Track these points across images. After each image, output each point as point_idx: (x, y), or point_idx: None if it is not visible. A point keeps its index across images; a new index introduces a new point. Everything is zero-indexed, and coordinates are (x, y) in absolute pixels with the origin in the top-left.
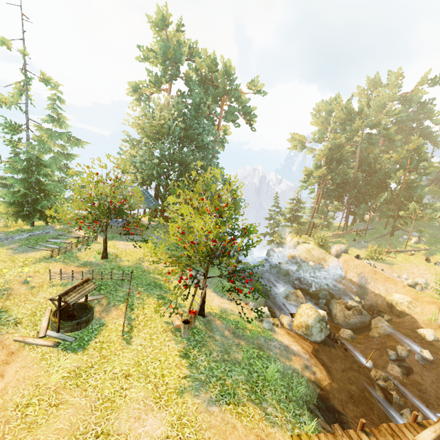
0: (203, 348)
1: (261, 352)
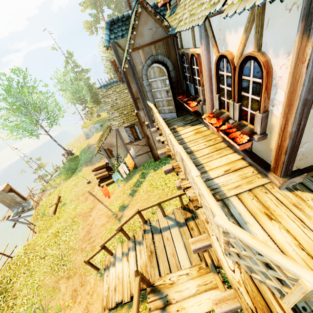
0: None
1: None
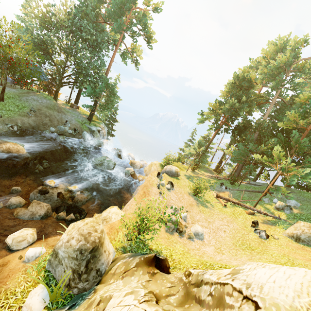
0: None
1: None
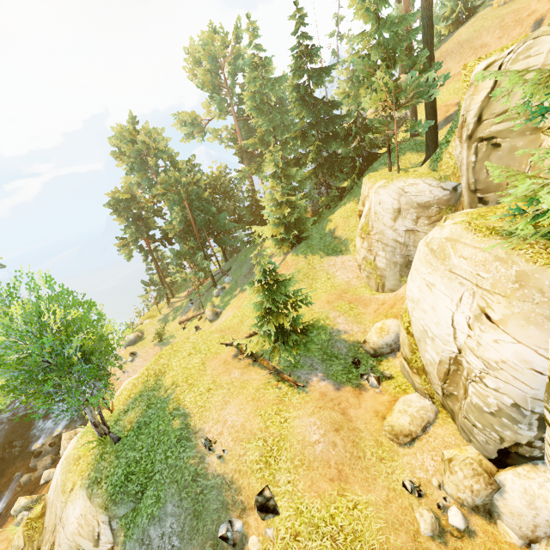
0: None
1: None
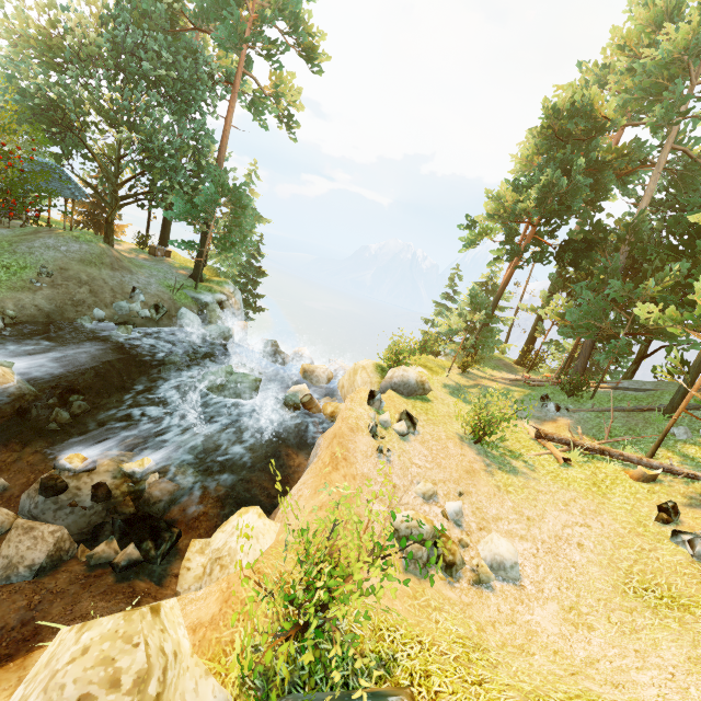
0: None
1: None
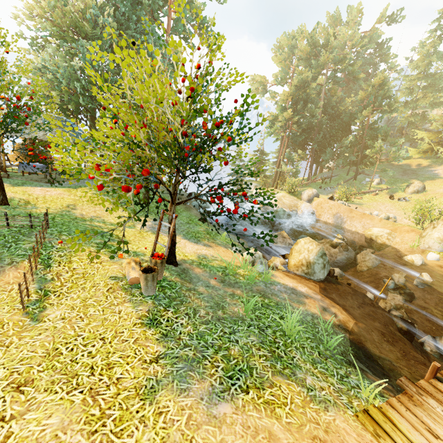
0: (182, 306)
1: (266, 300)
